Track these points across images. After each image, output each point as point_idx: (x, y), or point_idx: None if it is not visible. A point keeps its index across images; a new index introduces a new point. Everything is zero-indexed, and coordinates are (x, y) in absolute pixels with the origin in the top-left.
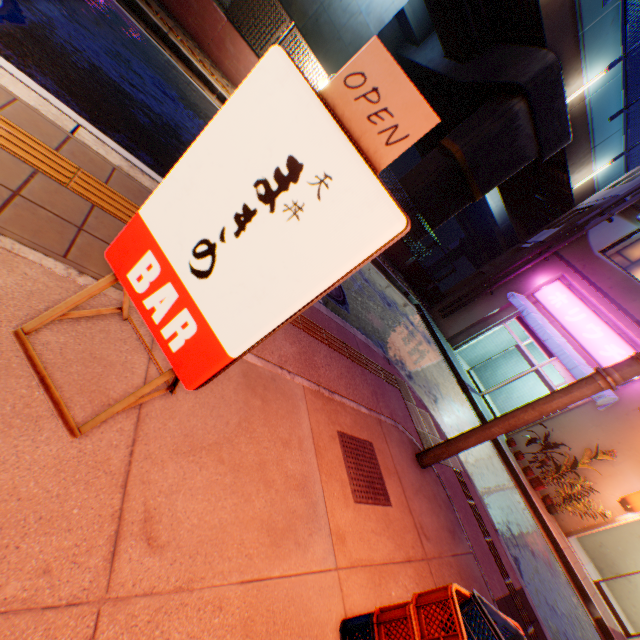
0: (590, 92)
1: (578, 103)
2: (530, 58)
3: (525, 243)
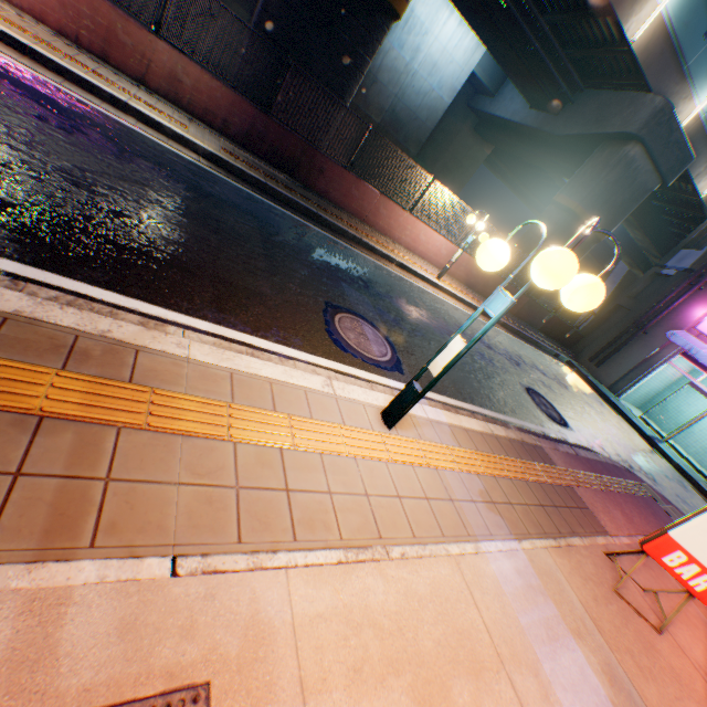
0: (704, 110)
1: (693, 123)
2: (635, 104)
3: (664, 268)
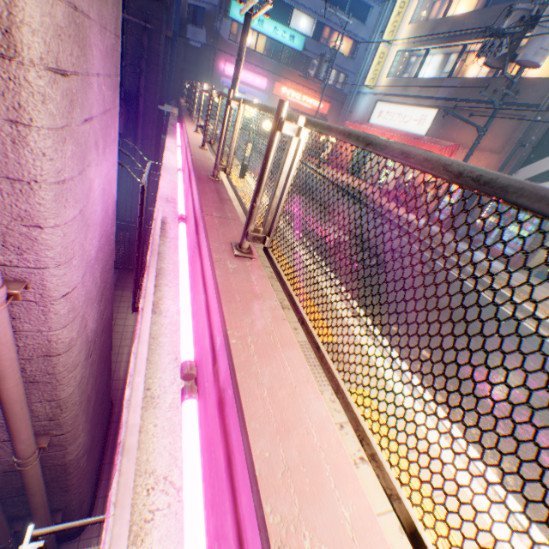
0: None
1: None
2: None
3: (190, 41)
